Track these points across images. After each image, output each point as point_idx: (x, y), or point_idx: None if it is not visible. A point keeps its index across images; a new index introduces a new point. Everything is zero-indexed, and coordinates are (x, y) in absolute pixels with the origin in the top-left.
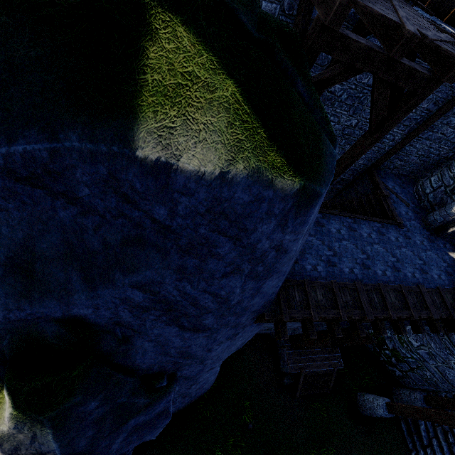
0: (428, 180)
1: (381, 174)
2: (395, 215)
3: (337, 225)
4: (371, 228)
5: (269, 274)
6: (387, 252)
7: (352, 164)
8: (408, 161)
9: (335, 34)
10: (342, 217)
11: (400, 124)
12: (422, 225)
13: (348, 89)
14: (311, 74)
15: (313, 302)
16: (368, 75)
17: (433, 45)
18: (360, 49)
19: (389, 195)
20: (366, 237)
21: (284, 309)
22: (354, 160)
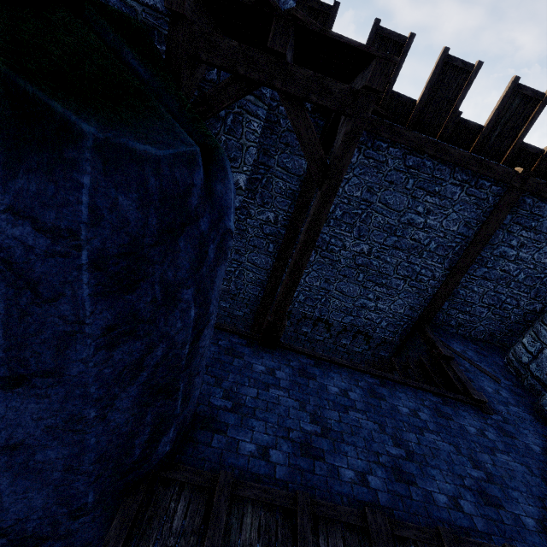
0: (519, 343)
1: (439, 332)
2: (471, 388)
3: (343, 381)
4: (419, 401)
5: (5, 366)
6: (460, 453)
7: (313, 244)
8: (474, 313)
9: (194, 30)
10: (356, 373)
11: (432, 254)
12: (537, 417)
13: (340, 203)
14: (289, 185)
15: (215, 543)
16: (359, 187)
17: (317, 29)
18: (233, 49)
19: (454, 357)
20: (407, 414)
21: (107, 546)
22: (313, 235)
